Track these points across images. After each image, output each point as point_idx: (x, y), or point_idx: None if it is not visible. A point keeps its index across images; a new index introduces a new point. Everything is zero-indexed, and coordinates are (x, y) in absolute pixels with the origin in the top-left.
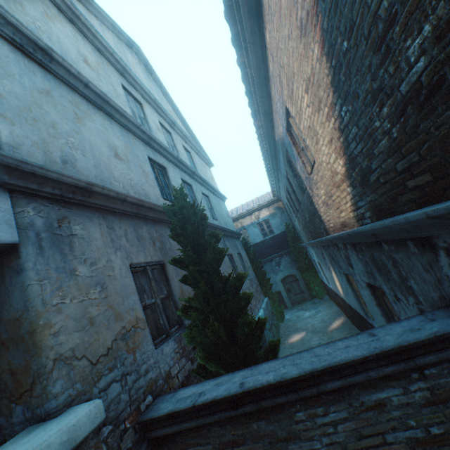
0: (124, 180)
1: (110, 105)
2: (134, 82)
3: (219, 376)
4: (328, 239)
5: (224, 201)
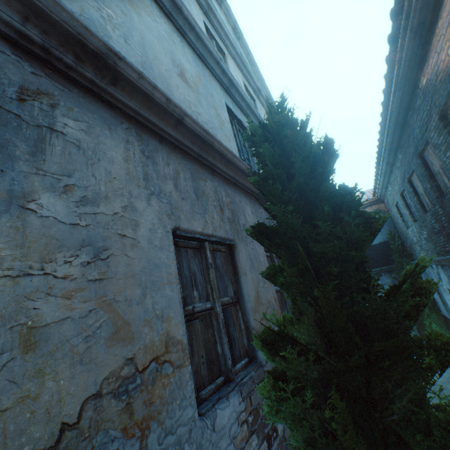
0: (187, 108)
1: (182, 16)
2: (219, 27)
3: None
4: None
5: None
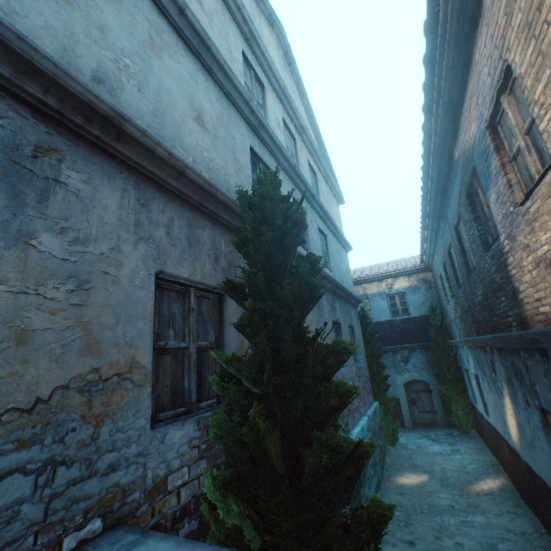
0: (198, 154)
1: (211, 55)
2: (261, 57)
3: (233, 550)
4: (531, 333)
5: (347, 251)
